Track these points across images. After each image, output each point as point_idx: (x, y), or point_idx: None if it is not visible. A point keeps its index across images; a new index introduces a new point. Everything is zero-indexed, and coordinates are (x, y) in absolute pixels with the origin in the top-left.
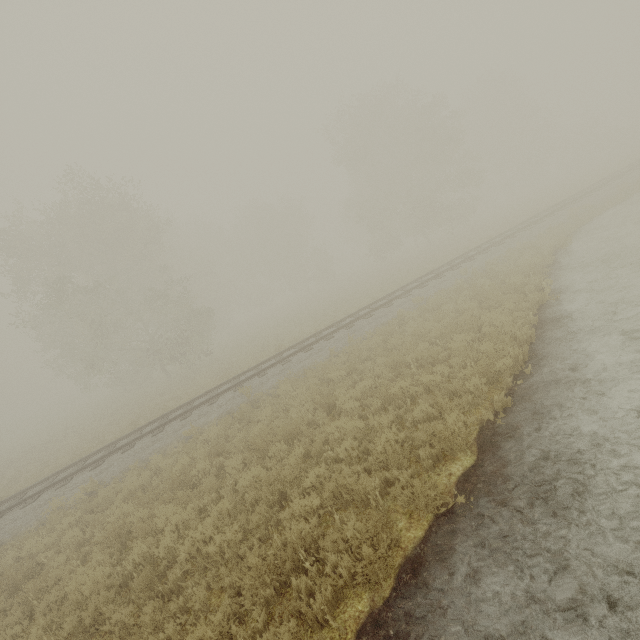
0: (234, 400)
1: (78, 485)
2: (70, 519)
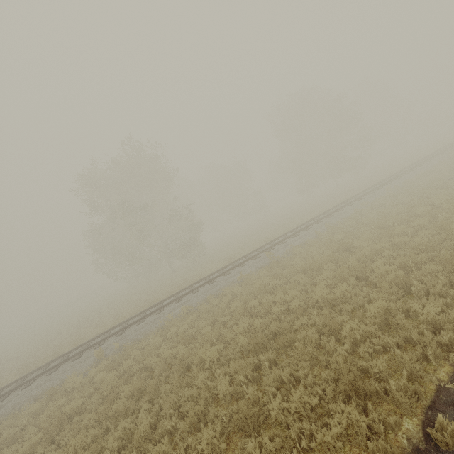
0: (258, 262)
1: (172, 310)
2: (192, 317)
